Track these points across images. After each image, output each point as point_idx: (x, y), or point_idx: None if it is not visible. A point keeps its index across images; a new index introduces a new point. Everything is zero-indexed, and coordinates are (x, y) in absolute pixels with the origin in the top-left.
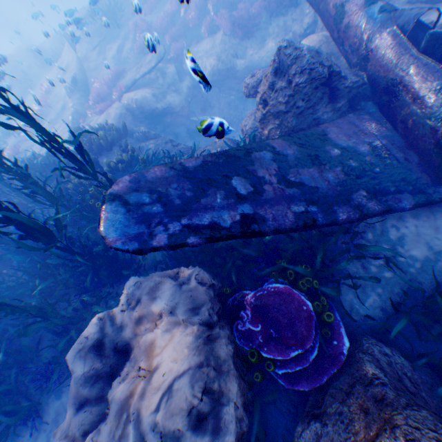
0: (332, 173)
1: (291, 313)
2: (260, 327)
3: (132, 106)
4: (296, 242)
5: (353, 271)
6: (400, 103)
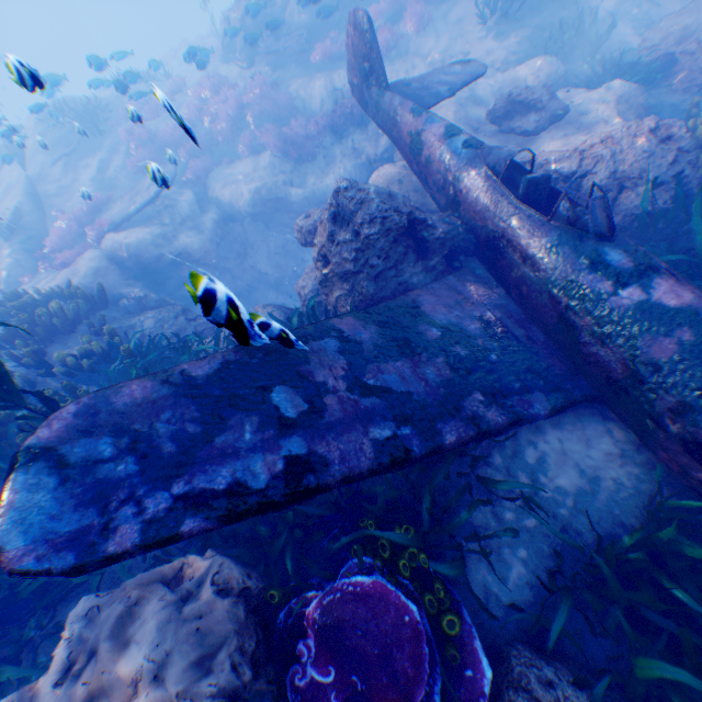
0: (431, 365)
1: (385, 635)
2: (334, 674)
3: (122, 254)
4: (392, 478)
5: (483, 524)
6: (508, 262)
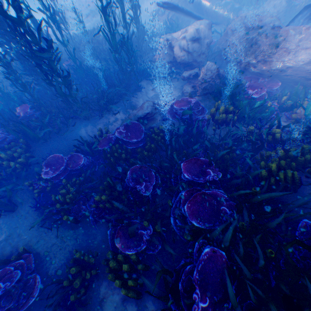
0: None
1: None
2: None
3: None
4: None
5: None
6: (203, 6)
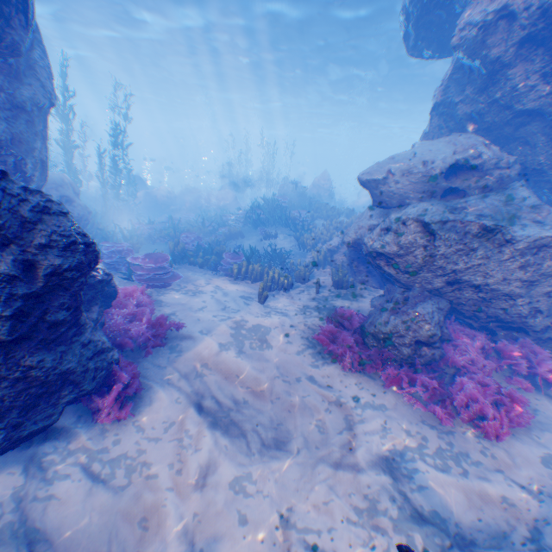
0: None
1: None
2: None
3: None
4: None
5: None
6: None
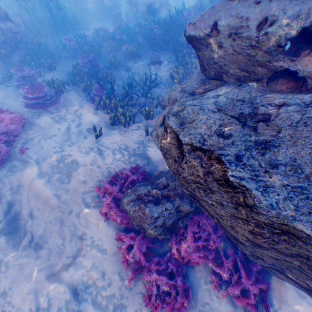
0: None
1: None
2: None
3: None
4: None
5: None
6: None
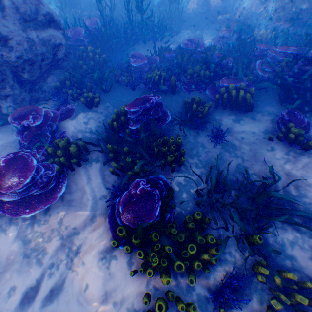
0: None
1: None
2: None
3: None
4: None
5: None
6: None
